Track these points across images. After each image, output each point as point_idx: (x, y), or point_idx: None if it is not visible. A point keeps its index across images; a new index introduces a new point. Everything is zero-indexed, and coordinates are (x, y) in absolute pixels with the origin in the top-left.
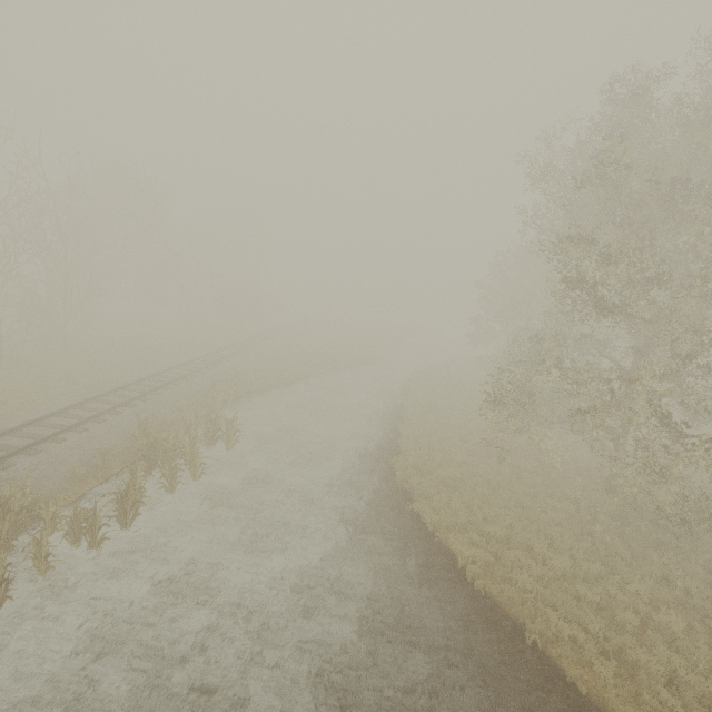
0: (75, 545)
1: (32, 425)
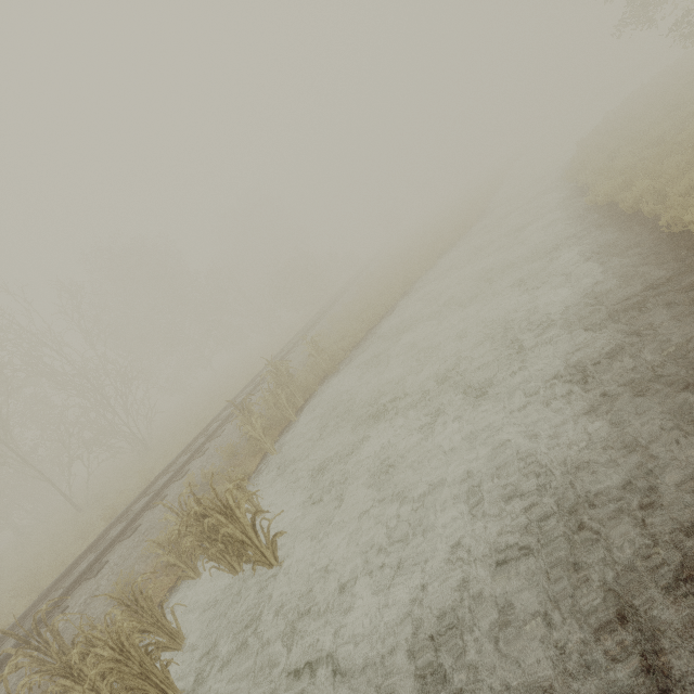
0: None
1: None
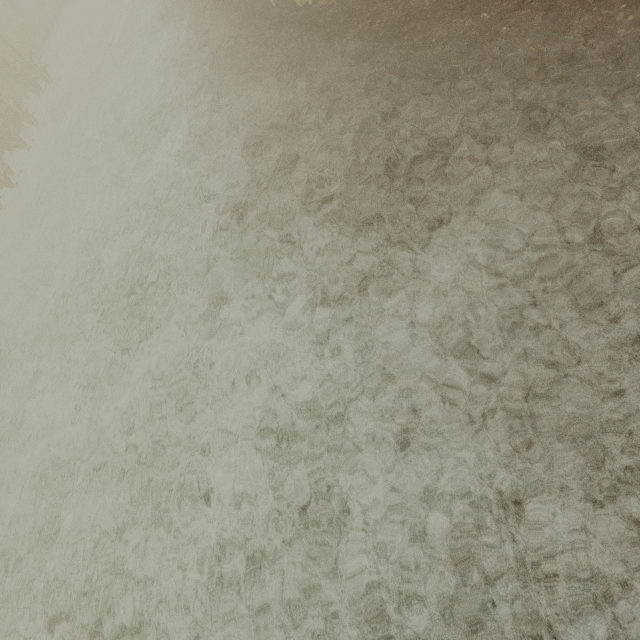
0: None
1: None
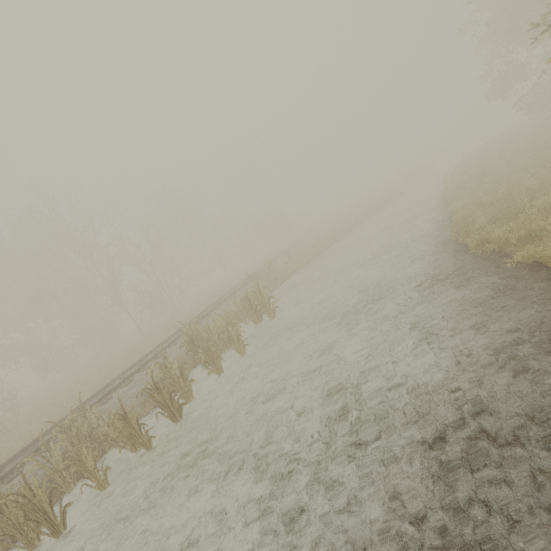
0: (137, 451)
1: (137, 366)
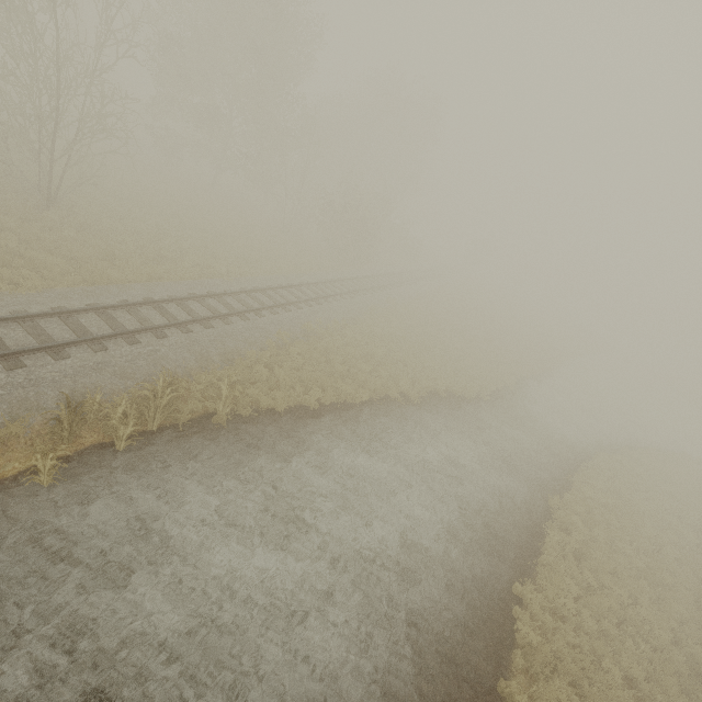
0: None
1: None
